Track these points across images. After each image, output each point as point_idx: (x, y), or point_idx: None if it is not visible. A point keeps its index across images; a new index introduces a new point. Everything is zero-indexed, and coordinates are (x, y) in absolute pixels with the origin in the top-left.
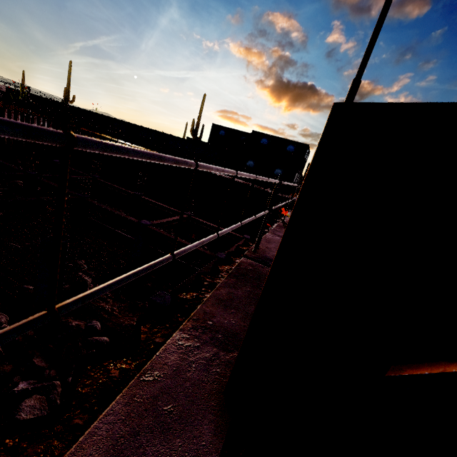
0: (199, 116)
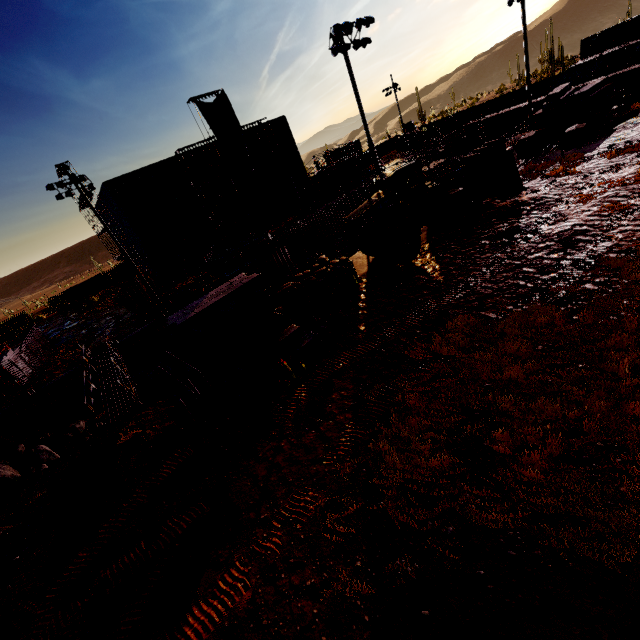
0: (551, 41)
